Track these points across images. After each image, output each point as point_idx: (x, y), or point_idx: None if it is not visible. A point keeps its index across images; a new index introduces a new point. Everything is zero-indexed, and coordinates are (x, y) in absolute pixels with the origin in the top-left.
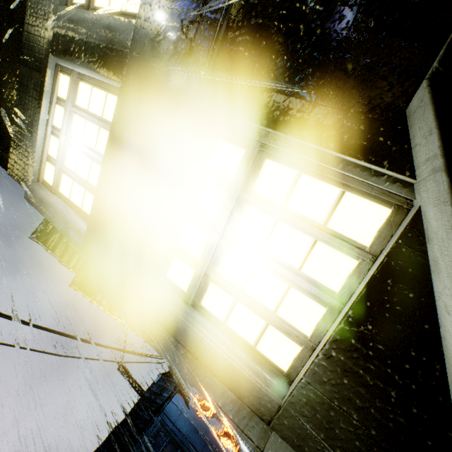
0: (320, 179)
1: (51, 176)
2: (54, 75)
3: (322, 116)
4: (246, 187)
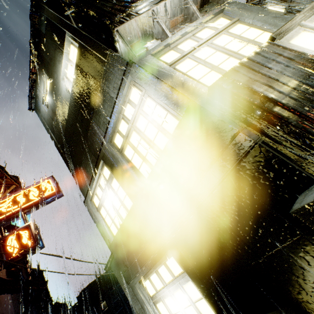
0: (210, 306)
1: (97, 202)
2: (102, 165)
3: (212, 295)
4: (180, 283)
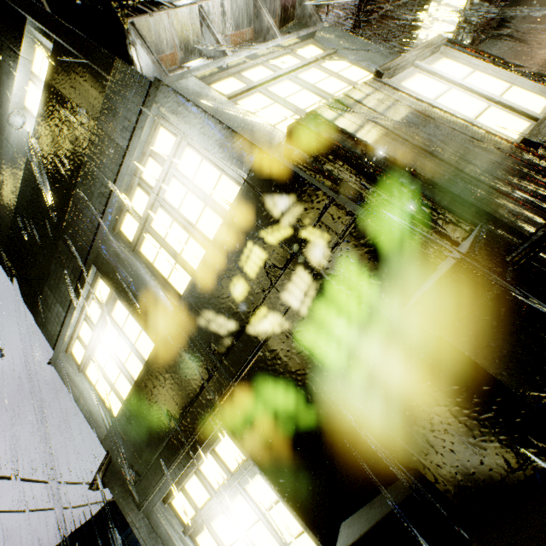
0: (291, 513)
1: (79, 354)
2: (94, 277)
3: (294, 488)
4: (241, 482)
